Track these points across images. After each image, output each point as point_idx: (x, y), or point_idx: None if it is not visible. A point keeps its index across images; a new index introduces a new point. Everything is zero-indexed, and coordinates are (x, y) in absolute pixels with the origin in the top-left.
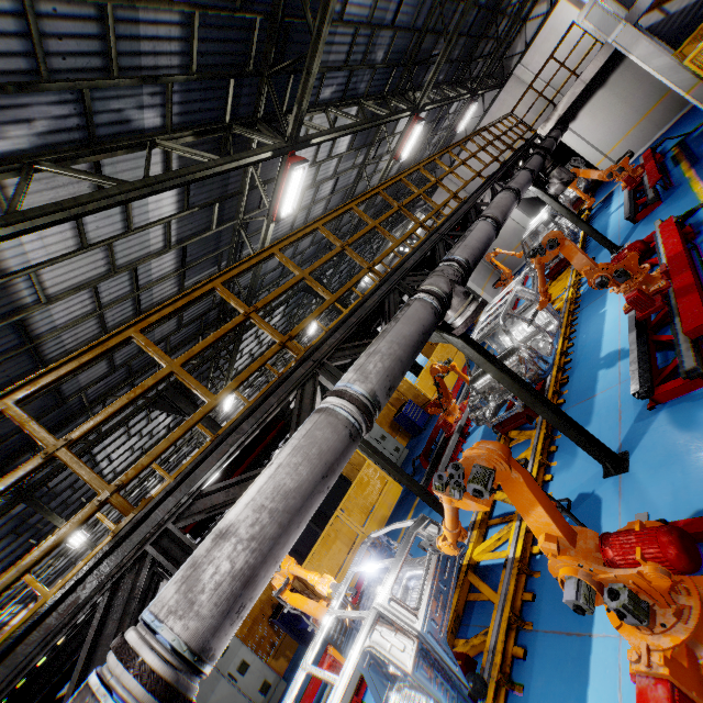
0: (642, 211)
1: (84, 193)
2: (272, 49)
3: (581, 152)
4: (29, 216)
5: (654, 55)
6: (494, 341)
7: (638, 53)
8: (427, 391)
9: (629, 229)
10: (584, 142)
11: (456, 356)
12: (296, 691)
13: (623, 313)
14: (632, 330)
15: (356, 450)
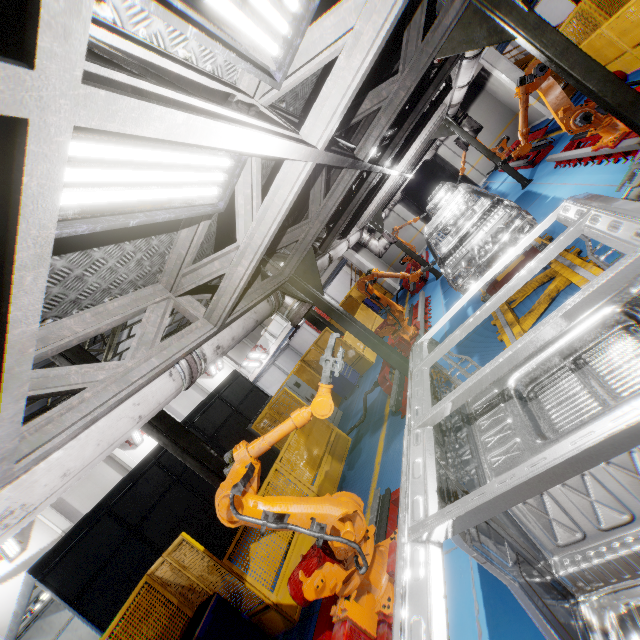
0: (538, 155)
1: None
2: None
3: (455, 163)
4: None
5: (511, 70)
6: (441, 252)
7: (501, 68)
8: (356, 347)
9: (529, 174)
10: (456, 155)
11: (375, 322)
12: (441, 613)
13: (581, 180)
14: (632, 140)
15: (291, 394)
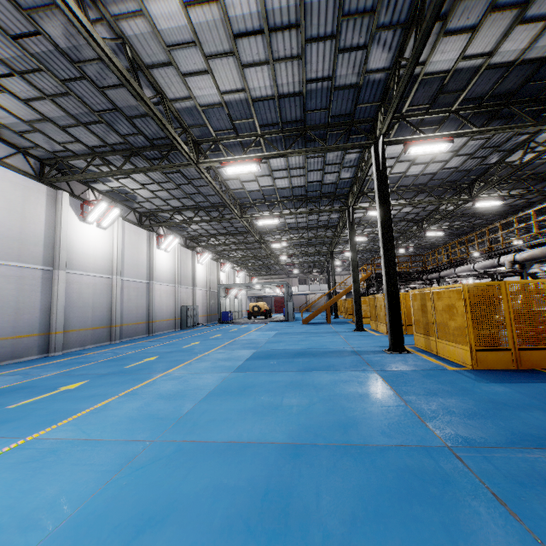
0: None
1: (502, 175)
2: (545, 102)
3: None
4: (494, 183)
5: None
6: None
7: None
8: None
9: None
10: None
11: None
12: None
13: None
14: None
15: None
